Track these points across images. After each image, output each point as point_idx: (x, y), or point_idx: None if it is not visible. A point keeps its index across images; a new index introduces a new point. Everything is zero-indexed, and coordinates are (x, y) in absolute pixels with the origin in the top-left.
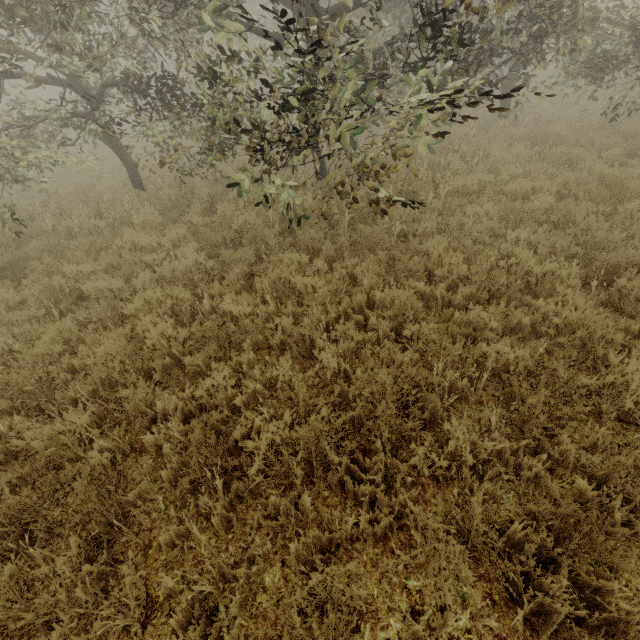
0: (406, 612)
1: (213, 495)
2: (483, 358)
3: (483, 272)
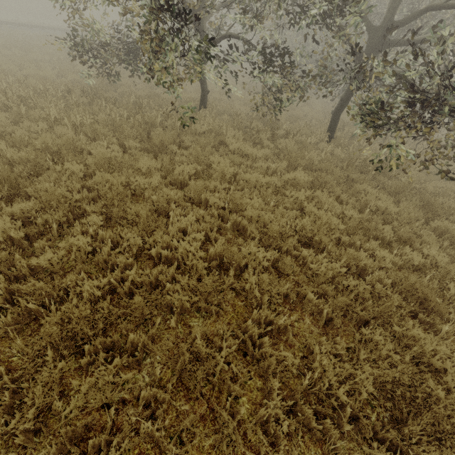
0: None
1: (431, 314)
2: None
3: None
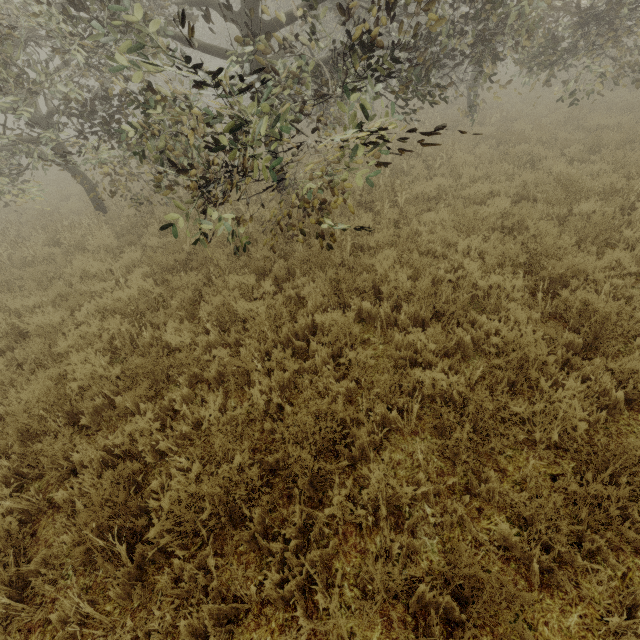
0: None
1: (115, 561)
2: (419, 384)
3: (426, 289)
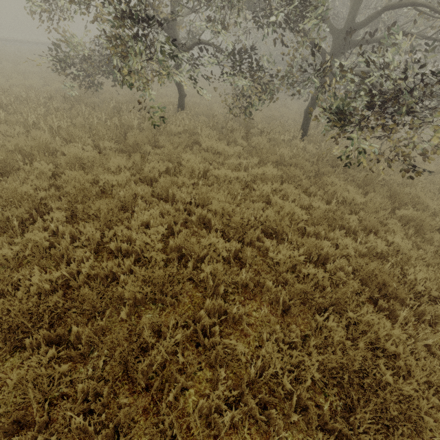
0: None
1: (391, 300)
2: None
3: None
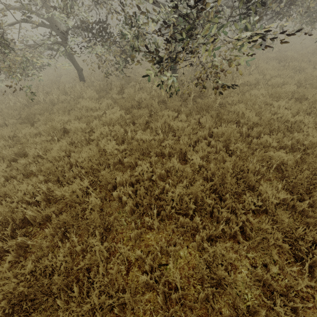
0: (249, 266)
1: (152, 217)
2: (270, 159)
3: (266, 120)
